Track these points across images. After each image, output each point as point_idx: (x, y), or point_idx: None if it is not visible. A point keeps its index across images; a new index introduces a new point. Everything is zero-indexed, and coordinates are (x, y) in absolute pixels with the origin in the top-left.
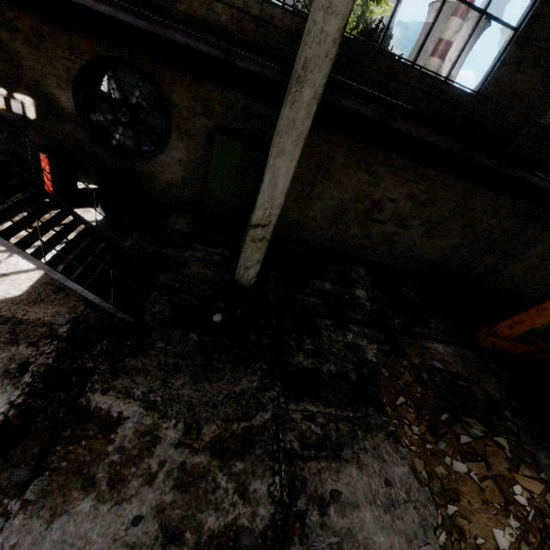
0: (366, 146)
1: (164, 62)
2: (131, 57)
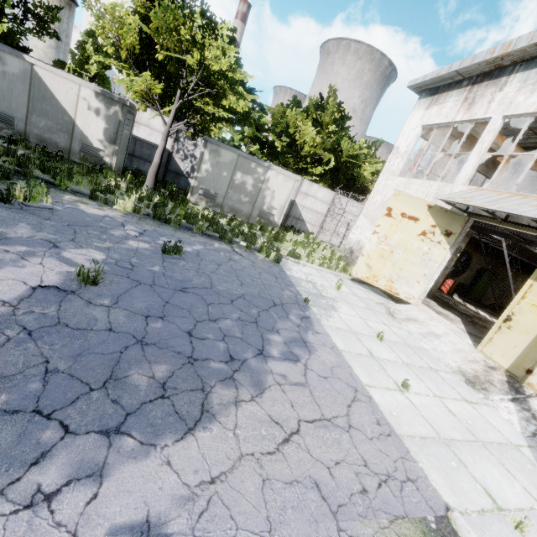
0: (517, 272)
1: (476, 251)
2: (468, 249)
